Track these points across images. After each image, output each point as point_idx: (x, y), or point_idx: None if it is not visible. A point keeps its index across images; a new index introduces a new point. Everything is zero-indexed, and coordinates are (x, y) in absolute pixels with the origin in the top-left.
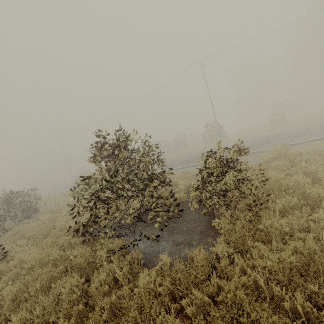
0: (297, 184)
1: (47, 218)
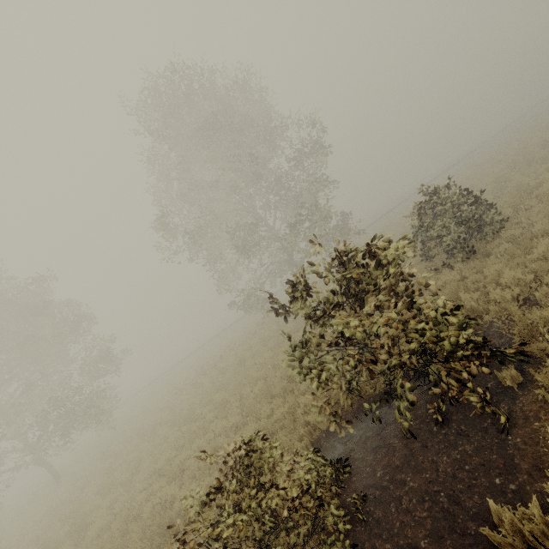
0: None
1: None
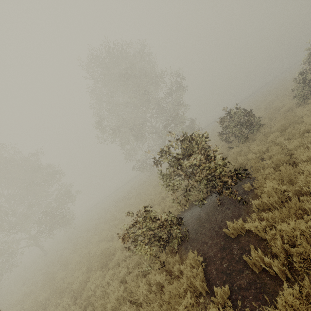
0: (118, 301)
1: (303, 111)
